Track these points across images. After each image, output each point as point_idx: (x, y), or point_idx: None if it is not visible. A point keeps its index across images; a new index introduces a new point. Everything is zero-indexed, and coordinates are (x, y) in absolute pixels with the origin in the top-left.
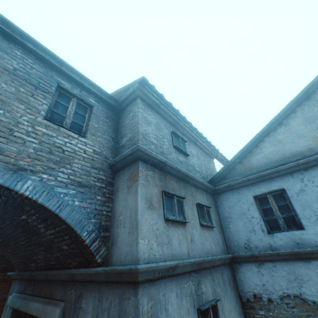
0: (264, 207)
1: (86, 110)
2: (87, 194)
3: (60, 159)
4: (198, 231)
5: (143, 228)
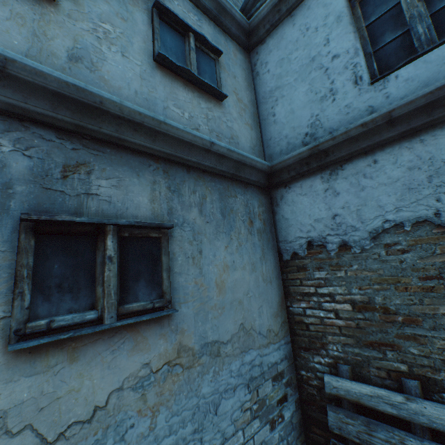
0: (374, 18)
1: None
2: None
3: None
4: (140, 68)
5: None
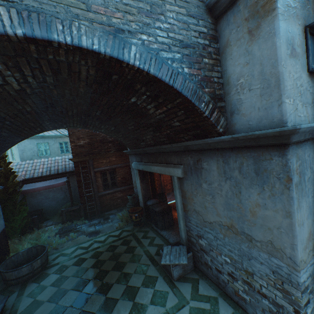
0: None
1: None
2: (192, 57)
3: (150, 7)
4: None
5: (286, 84)
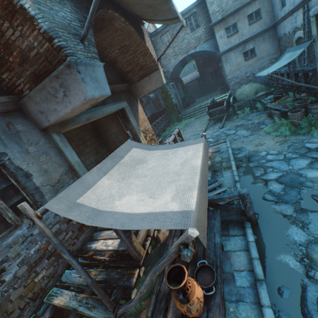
0: None
1: (195, 16)
2: (208, 42)
3: (199, 40)
4: (247, 29)
5: (219, 45)
